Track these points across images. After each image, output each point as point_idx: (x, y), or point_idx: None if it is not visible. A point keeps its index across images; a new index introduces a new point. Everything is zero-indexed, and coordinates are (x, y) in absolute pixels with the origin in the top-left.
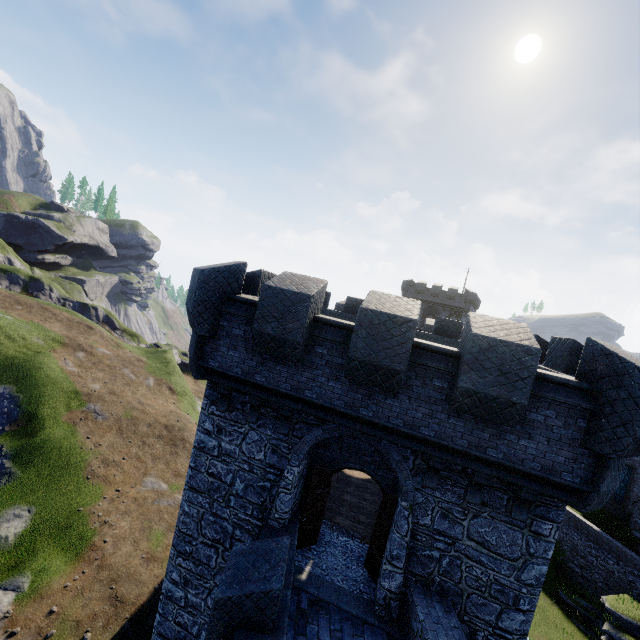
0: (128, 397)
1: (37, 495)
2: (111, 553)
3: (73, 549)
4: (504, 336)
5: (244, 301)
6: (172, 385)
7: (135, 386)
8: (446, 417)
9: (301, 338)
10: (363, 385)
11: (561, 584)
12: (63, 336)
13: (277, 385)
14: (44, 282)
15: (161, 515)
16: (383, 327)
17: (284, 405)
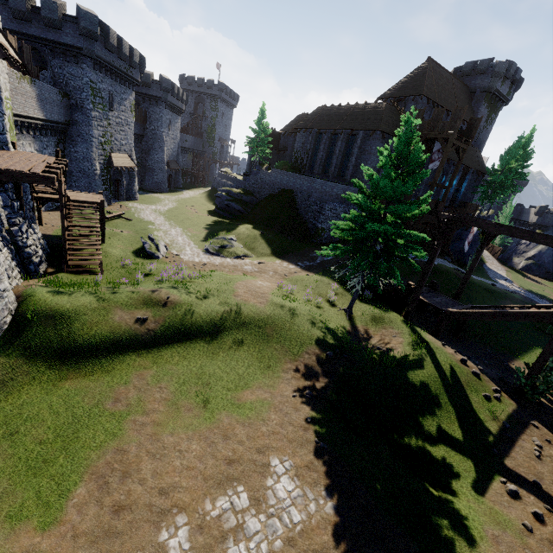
0: None
1: None
2: None
3: None
4: None
5: None
6: None
7: None
8: (47, 30)
9: None
10: (22, 22)
11: None
12: None
13: None
14: None
15: None
16: None
17: None
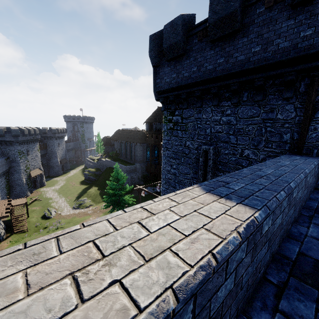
0: None
1: None
2: None
3: None
4: None
5: None
6: None
7: None
8: None
9: None
10: None
11: None
12: None
13: None
14: None
15: None
16: None
17: None
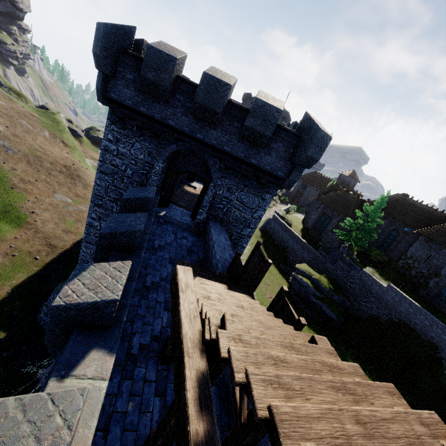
0: (30, 141)
1: None
2: (41, 227)
3: (14, 223)
4: (270, 102)
5: (134, 55)
6: (64, 140)
7: (34, 135)
8: (237, 142)
9: (169, 85)
10: (200, 121)
11: (282, 263)
12: None
13: (153, 115)
14: None
15: (70, 214)
16: (214, 86)
17: (156, 127)
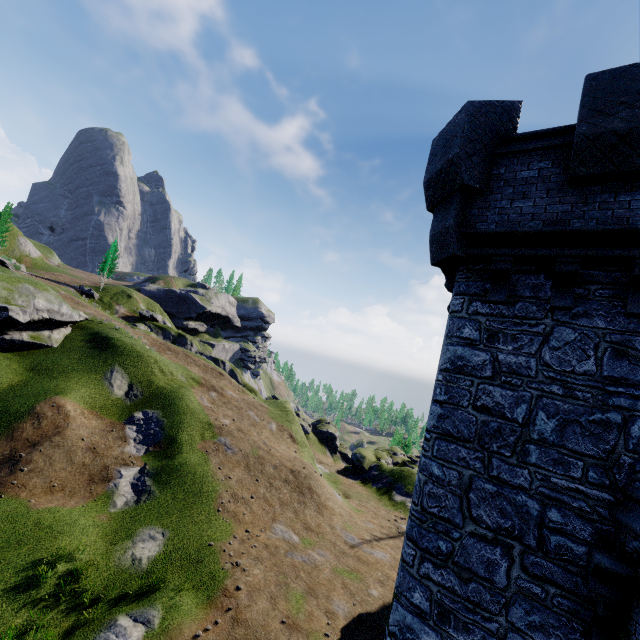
0: (254, 436)
1: (171, 519)
2: (246, 605)
3: (204, 589)
4: None
5: (532, 134)
6: (293, 433)
7: (259, 428)
8: None
9: None
10: None
11: None
12: (200, 377)
13: (625, 224)
14: (187, 338)
15: (297, 571)
16: None
17: None
